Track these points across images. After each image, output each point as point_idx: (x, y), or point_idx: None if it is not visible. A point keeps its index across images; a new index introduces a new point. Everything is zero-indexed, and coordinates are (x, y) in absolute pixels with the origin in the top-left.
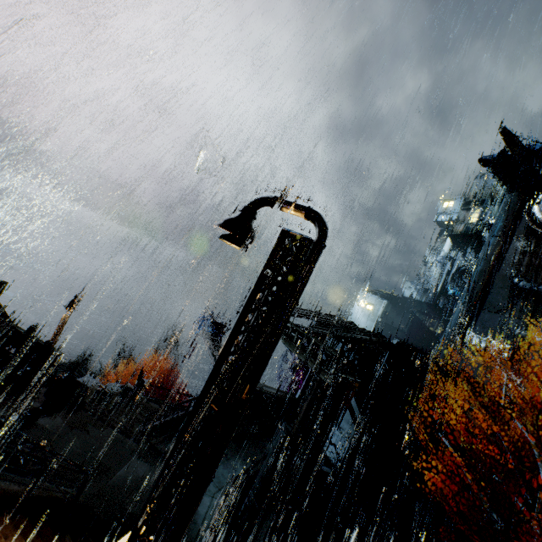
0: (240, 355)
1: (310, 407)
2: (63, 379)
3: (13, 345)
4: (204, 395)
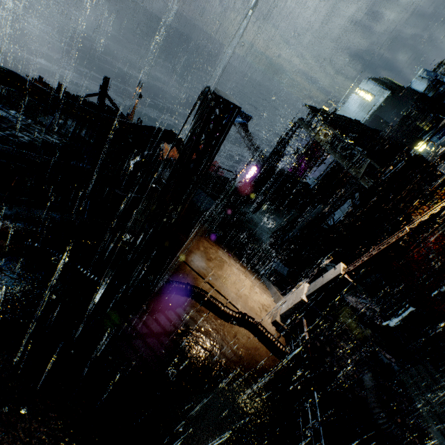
0: (444, 219)
1: (316, 189)
2: (172, 161)
3: None
4: (412, 231)
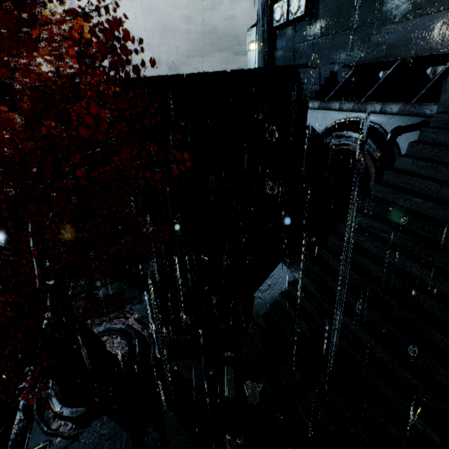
0: None
1: None
2: None
3: None
4: None
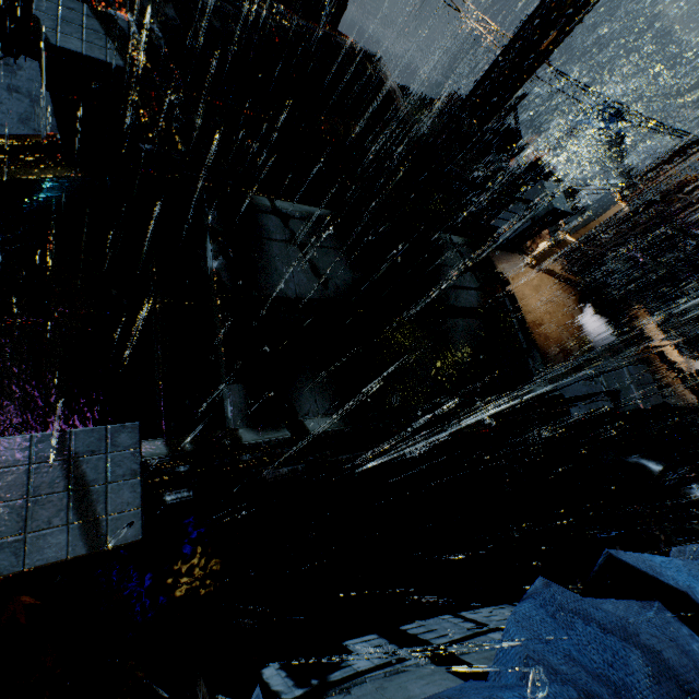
0: None
1: None
2: None
3: (514, 156)
4: None
